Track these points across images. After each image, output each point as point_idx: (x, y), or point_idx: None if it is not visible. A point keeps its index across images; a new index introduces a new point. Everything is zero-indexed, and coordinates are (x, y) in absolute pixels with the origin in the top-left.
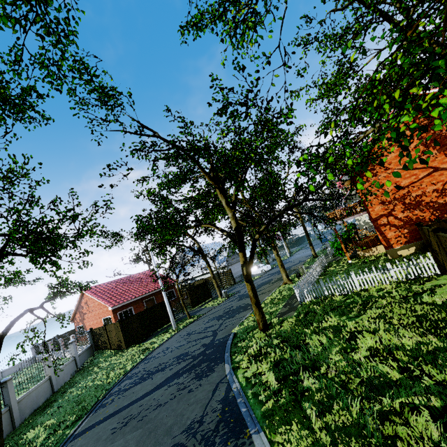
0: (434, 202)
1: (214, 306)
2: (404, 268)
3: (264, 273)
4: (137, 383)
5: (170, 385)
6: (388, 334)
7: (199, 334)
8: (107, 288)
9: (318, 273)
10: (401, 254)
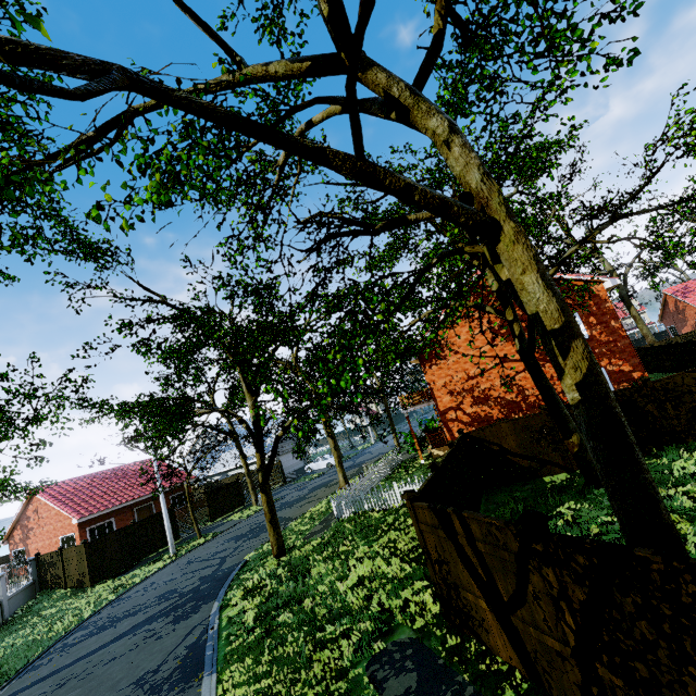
0: (502, 398)
1: (241, 520)
2: None
3: (330, 468)
4: (94, 634)
5: (136, 633)
6: (382, 560)
7: (203, 562)
8: (77, 487)
9: (382, 476)
10: None
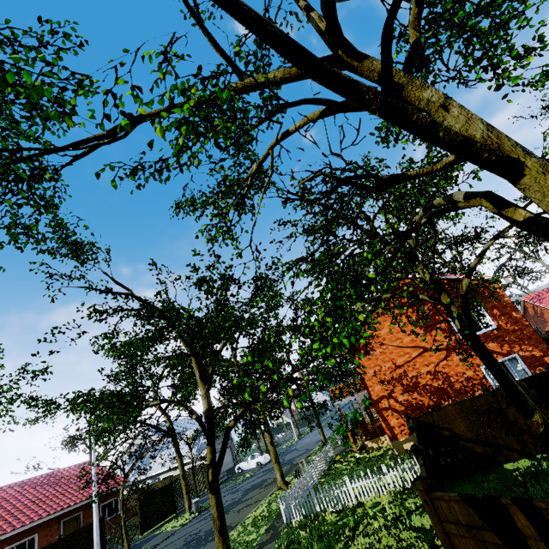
0: (429, 385)
1: (174, 531)
2: (400, 472)
3: (260, 467)
4: None
5: None
6: None
7: None
8: (5, 496)
9: (320, 472)
10: (408, 448)
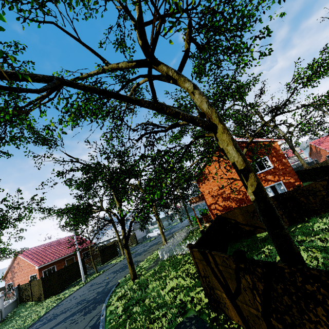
0: (236, 198)
1: (116, 263)
2: None
3: (158, 235)
4: (46, 323)
5: (66, 321)
6: (181, 278)
7: (98, 284)
8: (37, 250)
9: (183, 238)
10: None
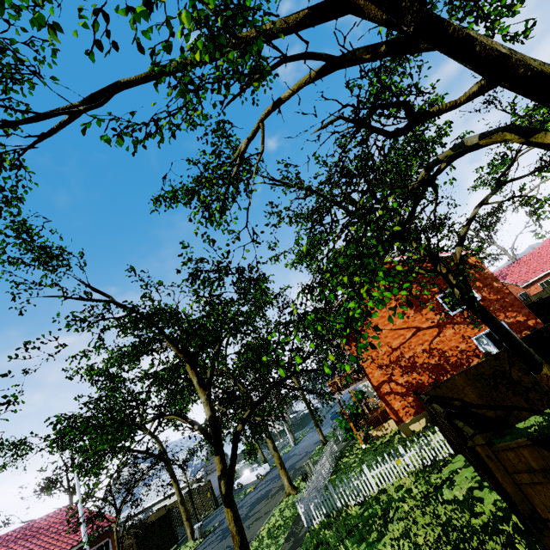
0: (427, 364)
1: None
2: (418, 451)
3: (260, 479)
4: None
5: None
6: None
7: None
8: None
9: (329, 470)
10: (414, 429)
